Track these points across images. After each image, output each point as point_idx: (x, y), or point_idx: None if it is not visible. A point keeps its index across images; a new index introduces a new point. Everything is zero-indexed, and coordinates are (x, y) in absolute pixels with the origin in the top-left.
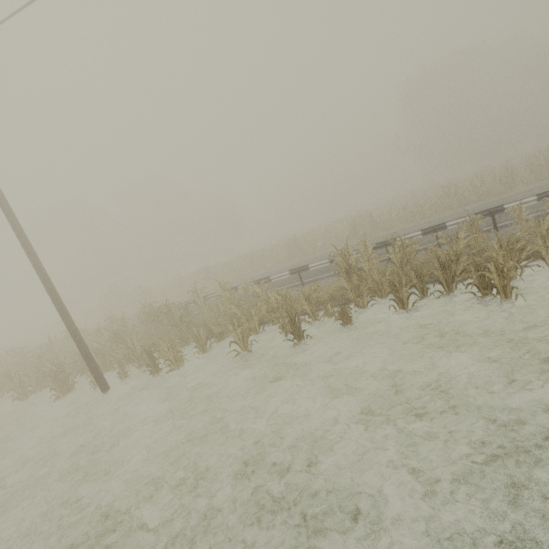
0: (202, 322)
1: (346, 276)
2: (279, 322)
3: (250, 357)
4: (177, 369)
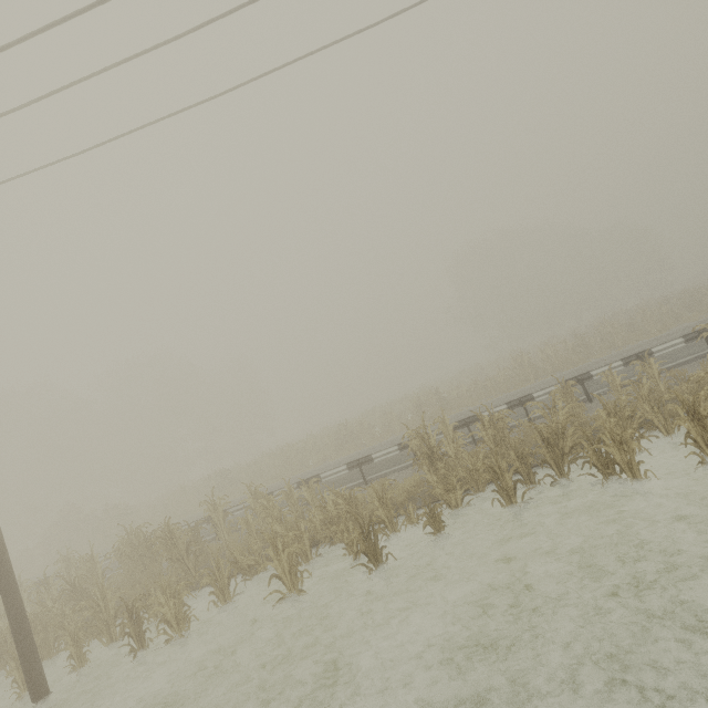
0: (220, 550)
1: (429, 464)
2: (342, 539)
3: (300, 601)
4: (177, 637)
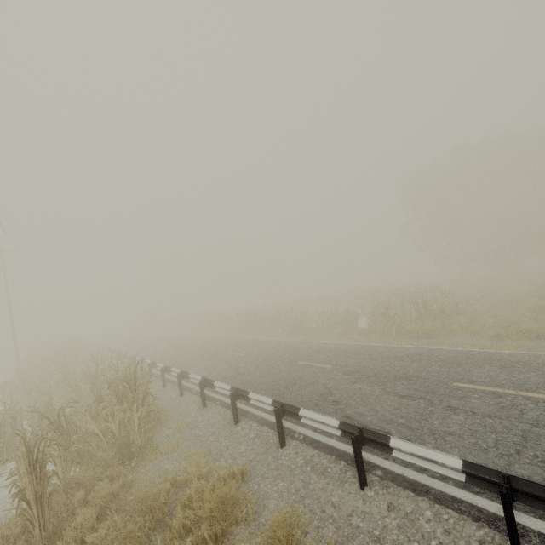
0: None
1: None
2: None
3: None
4: None
